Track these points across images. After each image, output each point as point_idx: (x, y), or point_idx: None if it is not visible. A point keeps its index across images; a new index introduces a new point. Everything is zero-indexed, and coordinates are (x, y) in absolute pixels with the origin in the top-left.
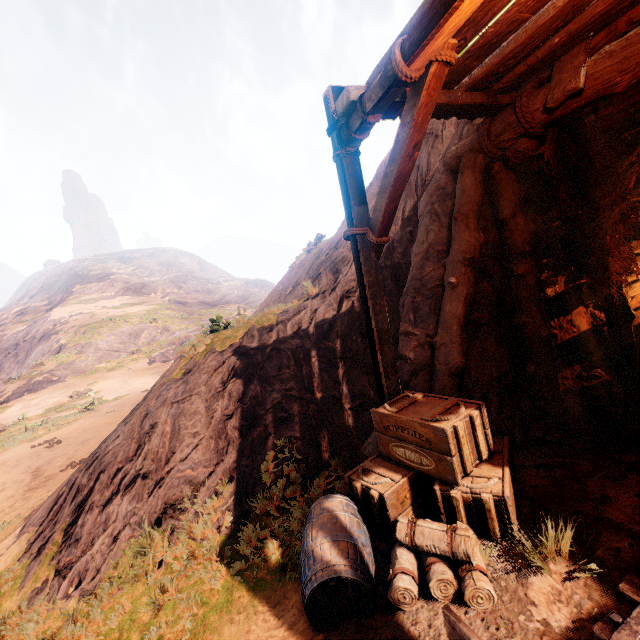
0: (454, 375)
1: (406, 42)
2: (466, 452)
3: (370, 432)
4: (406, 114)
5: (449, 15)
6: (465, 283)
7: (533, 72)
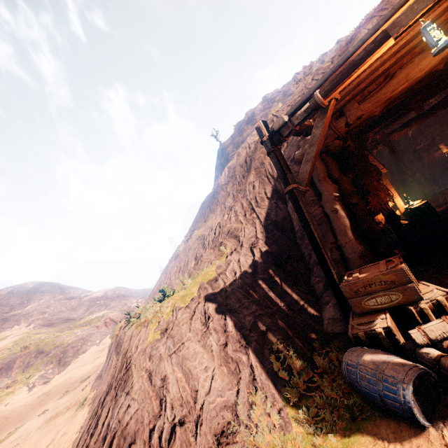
0: (362, 256)
1: (321, 91)
2: (413, 280)
3: (321, 318)
4: (318, 122)
5: (348, 78)
6: (341, 208)
7: (336, 112)
